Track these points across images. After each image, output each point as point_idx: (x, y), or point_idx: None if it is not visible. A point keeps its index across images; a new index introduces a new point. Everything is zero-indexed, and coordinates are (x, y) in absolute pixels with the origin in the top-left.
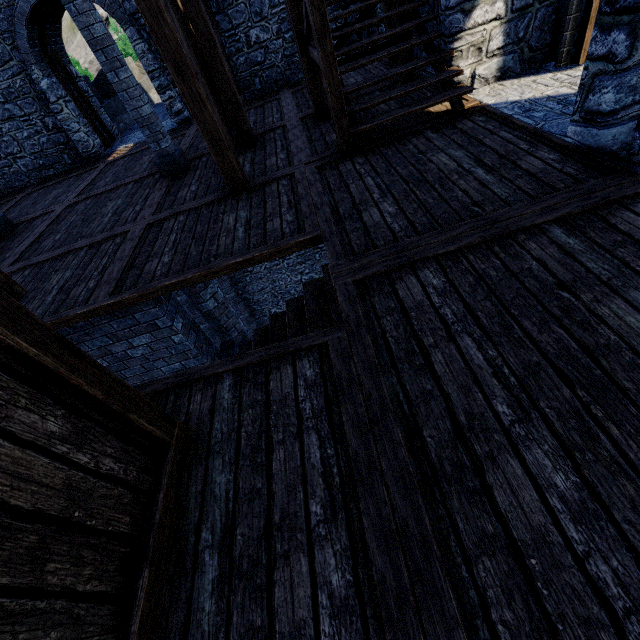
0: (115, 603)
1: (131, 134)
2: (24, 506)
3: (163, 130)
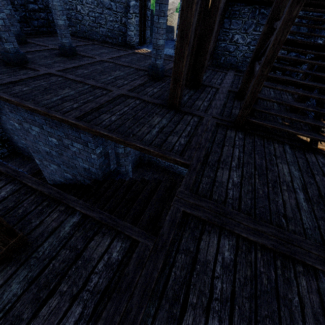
0: None
1: None
2: None
3: (162, 55)
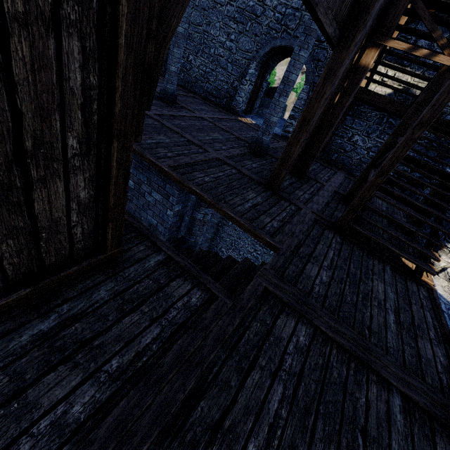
0: (4, 285)
1: (259, 118)
2: (36, 210)
3: (271, 132)
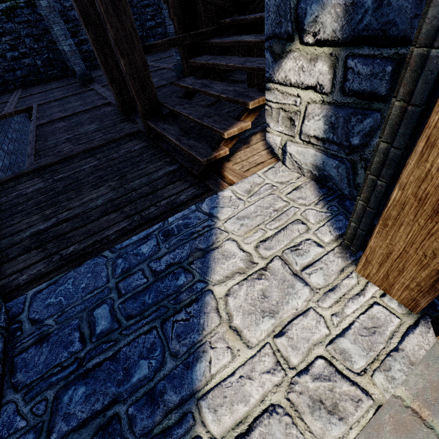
0: None
1: None
2: None
3: None
